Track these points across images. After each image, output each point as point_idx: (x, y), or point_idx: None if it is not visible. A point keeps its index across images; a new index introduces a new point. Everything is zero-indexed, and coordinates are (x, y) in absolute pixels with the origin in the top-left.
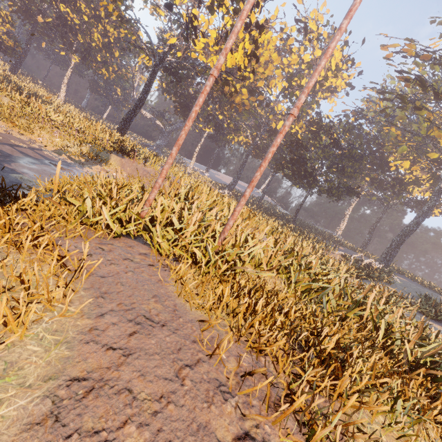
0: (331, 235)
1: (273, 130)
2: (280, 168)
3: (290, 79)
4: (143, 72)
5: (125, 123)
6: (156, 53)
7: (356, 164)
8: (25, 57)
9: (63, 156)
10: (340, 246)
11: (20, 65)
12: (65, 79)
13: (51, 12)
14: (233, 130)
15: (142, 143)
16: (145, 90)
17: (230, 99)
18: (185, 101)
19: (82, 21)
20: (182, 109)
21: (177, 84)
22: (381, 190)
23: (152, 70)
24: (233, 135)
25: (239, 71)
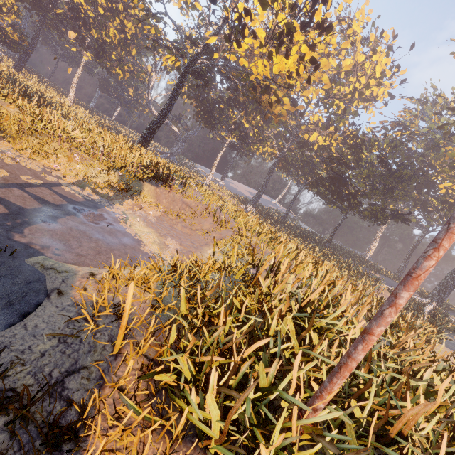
0: (364, 259)
1: (304, 142)
2: (315, 186)
3: (332, 86)
4: (159, 72)
5: (148, 134)
6: (187, 54)
7: (404, 186)
8: (31, 53)
9: (87, 189)
10: (376, 274)
11: (25, 61)
12: (75, 78)
13: (62, 3)
14: (259, 139)
15: (156, 150)
16: (172, 96)
17: (265, 108)
18: (207, 106)
19: (96, 14)
20: (203, 115)
21: (203, 89)
22: (424, 212)
23: (182, 74)
24: (258, 144)
25: (289, 79)
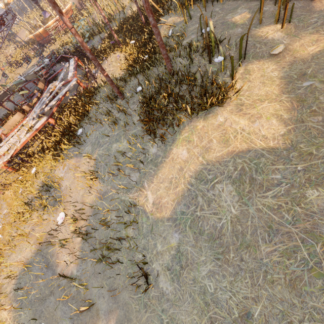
0: None
1: None
2: None
3: None
4: None
5: None
6: None
7: None
8: None
9: None
10: None
11: None
12: None
13: None
14: None
15: None
16: None
17: None
18: None
19: None
20: None
21: None
22: None
23: None
24: None
25: None
